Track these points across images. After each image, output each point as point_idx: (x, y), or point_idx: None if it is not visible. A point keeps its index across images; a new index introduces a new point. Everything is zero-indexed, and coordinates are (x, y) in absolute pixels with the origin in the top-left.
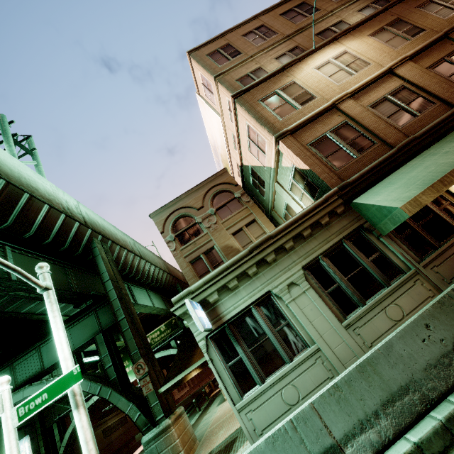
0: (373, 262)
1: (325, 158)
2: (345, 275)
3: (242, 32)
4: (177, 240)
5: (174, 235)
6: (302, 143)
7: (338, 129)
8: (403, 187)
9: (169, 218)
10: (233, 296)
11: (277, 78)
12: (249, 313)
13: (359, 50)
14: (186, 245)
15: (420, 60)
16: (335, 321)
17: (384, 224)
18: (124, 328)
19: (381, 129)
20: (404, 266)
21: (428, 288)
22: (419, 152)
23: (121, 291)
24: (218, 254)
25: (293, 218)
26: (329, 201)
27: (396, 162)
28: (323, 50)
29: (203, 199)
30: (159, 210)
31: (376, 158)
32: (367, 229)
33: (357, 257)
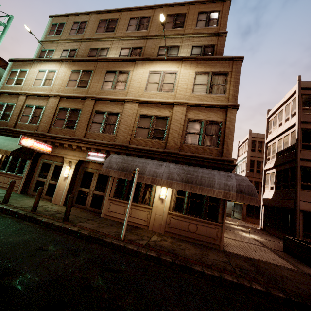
0: None
1: None
2: None
3: (77, 19)
4: None
5: None
6: None
7: (10, 105)
8: None
9: None
10: None
11: (27, 63)
12: None
13: (59, 75)
14: None
15: (64, 101)
16: None
17: None
18: None
19: (13, 117)
20: None
21: None
22: (5, 135)
23: None
24: None
25: None
26: None
27: None
28: (53, 63)
29: None
30: None
31: (1, 126)
32: None
33: None
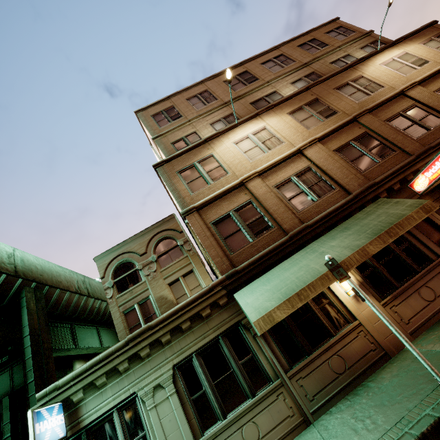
0: (244, 366)
1: (223, 239)
2: (214, 379)
3: (188, 95)
4: (115, 287)
5: (113, 282)
6: (206, 221)
7: (242, 208)
8: (271, 292)
9: (112, 263)
10: (99, 395)
11: (198, 150)
12: (110, 418)
13: (276, 127)
14: (123, 293)
15: (329, 142)
16: (190, 438)
17: (254, 327)
18: (31, 393)
19: (280, 213)
20: (273, 373)
21: (290, 405)
22: (309, 242)
23: (42, 345)
24: (152, 305)
25: (176, 307)
26: (212, 291)
27: (284, 252)
28: (245, 124)
29: (147, 245)
30: (103, 253)
31: (270, 244)
32: (245, 325)
33: (229, 358)
